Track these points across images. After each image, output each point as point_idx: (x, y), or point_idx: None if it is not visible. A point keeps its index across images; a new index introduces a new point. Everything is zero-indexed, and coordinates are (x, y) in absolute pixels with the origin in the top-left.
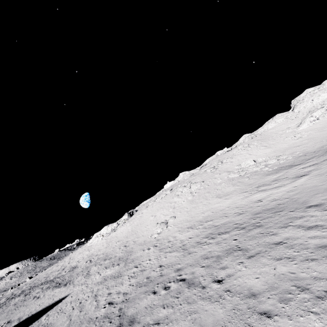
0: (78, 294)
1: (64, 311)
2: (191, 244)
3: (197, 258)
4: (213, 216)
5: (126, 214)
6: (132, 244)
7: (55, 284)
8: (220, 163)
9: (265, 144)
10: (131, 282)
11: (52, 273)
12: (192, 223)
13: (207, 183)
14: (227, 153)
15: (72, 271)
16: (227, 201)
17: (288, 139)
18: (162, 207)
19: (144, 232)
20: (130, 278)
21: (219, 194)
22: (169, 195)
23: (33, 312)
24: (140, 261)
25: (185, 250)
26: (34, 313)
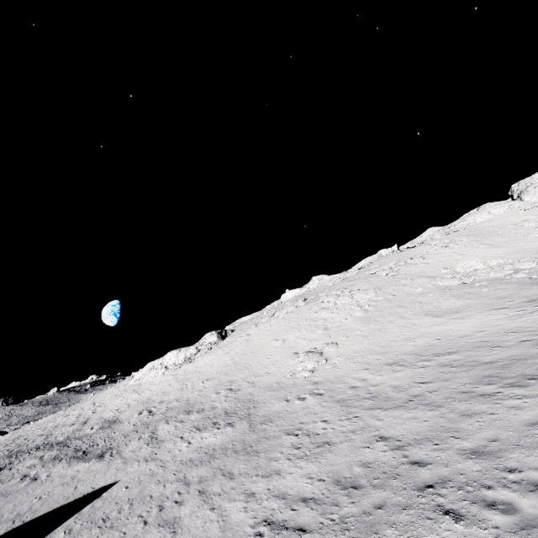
0: (144, 483)
1: (117, 525)
2: (445, 396)
3: (524, 428)
4: (451, 347)
5: (214, 334)
6: (247, 388)
7: (73, 453)
8: (403, 263)
9: (487, 241)
10: (308, 471)
11: (59, 428)
12: (394, 356)
13: (390, 292)
14: (407, 250)
15: (110, 429)
16: (464, 321)
17: (536, 237)
18: (296, 327)
19: (268, 366)
20: (293, 460)
21: (432, 310)
22: (306, 309)
23: (27, 517)
24: (294, 423)
25: (436, 407)
26: (29, 520)
